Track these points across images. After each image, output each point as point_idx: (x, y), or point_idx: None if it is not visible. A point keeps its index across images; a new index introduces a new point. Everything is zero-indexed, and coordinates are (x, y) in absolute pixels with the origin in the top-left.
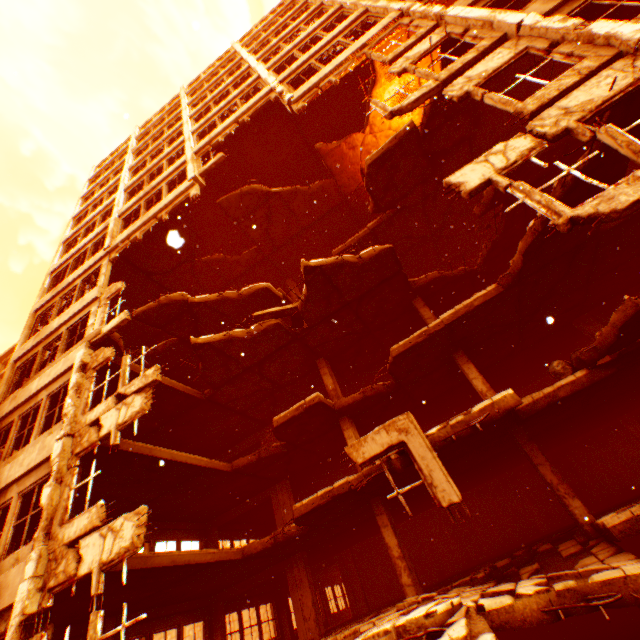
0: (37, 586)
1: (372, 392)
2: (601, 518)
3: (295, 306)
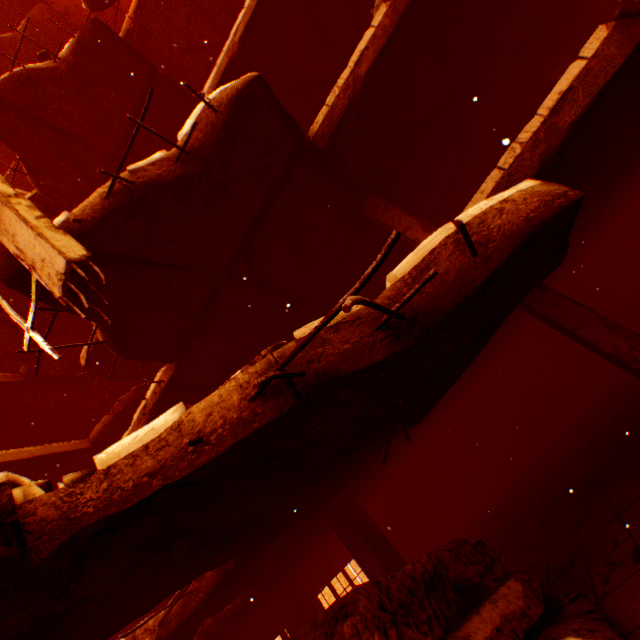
0: None
1: None
2: None
3: (36, 193)
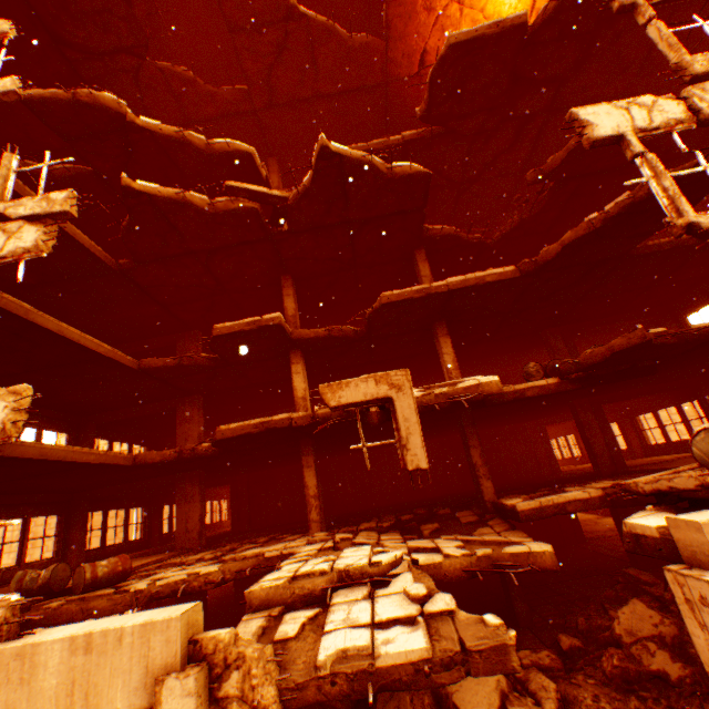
0: None
1: (339, 334)
2: (509, 501)
3: (285, 196)
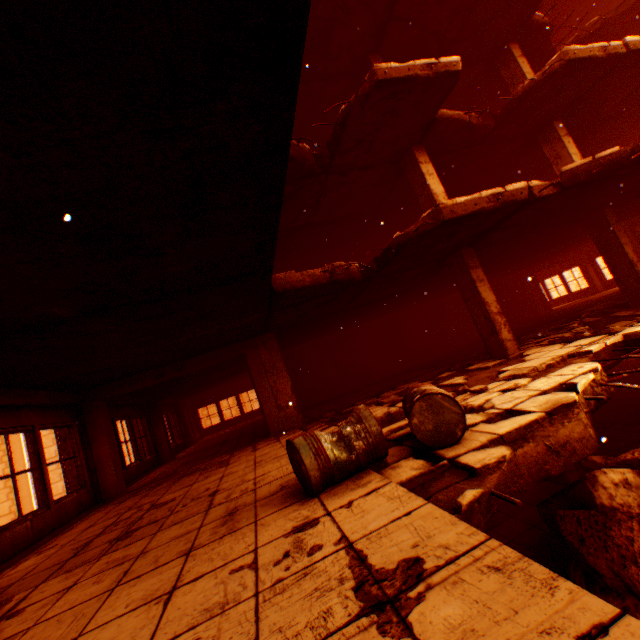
0: None
1: (476, 122)
2: None
3: None
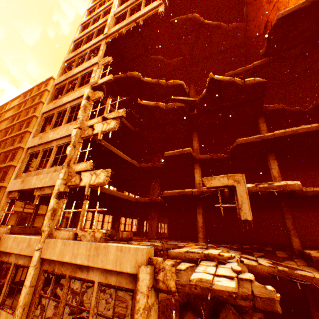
0: (64, 183)
1: (216, 157)
2: (307, 251)
3: (194, 100)
